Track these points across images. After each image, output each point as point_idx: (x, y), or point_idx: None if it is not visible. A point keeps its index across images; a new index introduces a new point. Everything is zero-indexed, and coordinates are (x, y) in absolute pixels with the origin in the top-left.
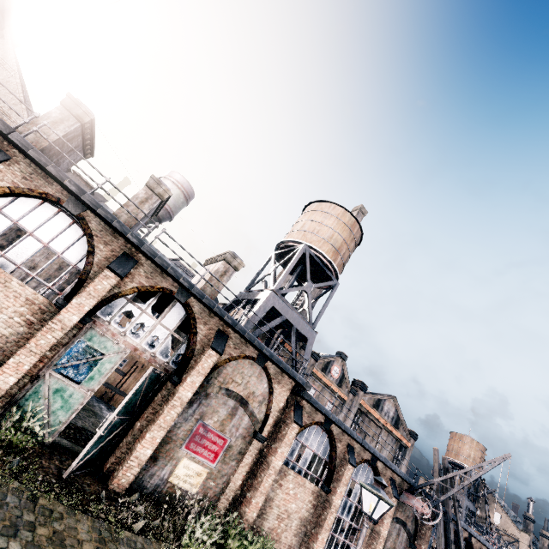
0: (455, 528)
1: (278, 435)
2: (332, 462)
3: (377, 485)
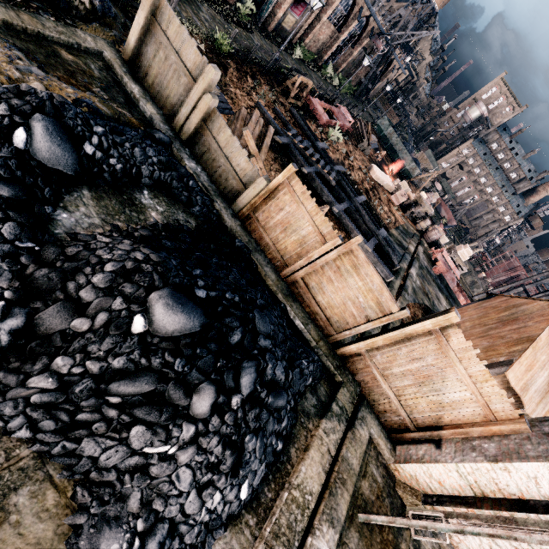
0: (389, 56)
1: (329, 1)
2: (348, 17)
3: (370, 57)
